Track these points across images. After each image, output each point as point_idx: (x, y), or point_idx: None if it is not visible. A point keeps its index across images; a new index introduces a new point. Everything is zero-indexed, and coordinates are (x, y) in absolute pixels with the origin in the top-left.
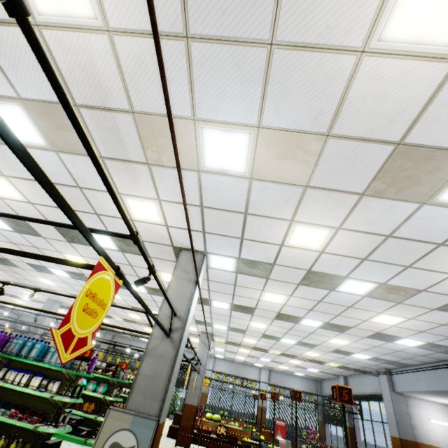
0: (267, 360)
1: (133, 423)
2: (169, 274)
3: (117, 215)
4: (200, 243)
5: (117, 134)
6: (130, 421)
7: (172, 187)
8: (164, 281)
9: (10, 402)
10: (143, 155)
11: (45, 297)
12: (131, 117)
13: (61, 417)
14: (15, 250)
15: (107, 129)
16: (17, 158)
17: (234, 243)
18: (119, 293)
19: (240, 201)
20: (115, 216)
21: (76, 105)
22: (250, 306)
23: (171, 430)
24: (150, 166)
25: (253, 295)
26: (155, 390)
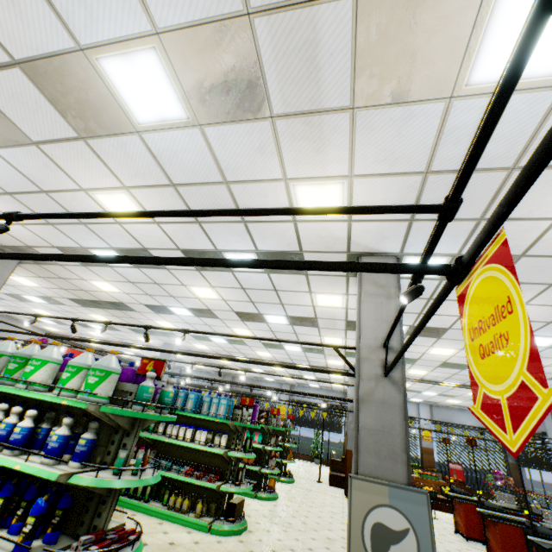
0: (431, 394)
1: (392, 496)
2: (328, 296)
3: (273, 217)
4: (397, 240)
5: (311, 56)
6: (386, 493)
7: (383, 145)
8: (317, 305)
9: (178, 458)
10: (347, 92)
11: (161, 341)
12: (349, 4)
13: (239, 474)
14: (250, 261)
15: (295, 51)
16: (143, 154)
17: (460, 230)
18: (250, 328)
19: (512, 145)
20: (269, 220)
21: (249, 12)
22: (441, 327)
23: (332, 478)
24: (354, 113)
25: (454, 311)
26: (392, 449)
